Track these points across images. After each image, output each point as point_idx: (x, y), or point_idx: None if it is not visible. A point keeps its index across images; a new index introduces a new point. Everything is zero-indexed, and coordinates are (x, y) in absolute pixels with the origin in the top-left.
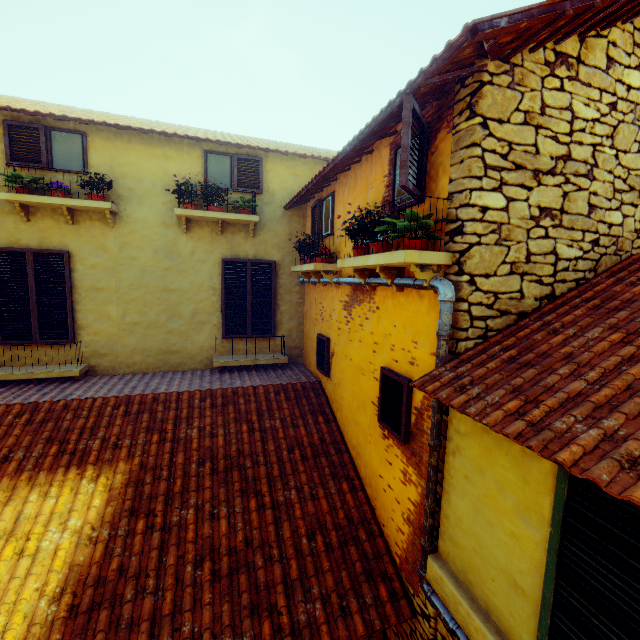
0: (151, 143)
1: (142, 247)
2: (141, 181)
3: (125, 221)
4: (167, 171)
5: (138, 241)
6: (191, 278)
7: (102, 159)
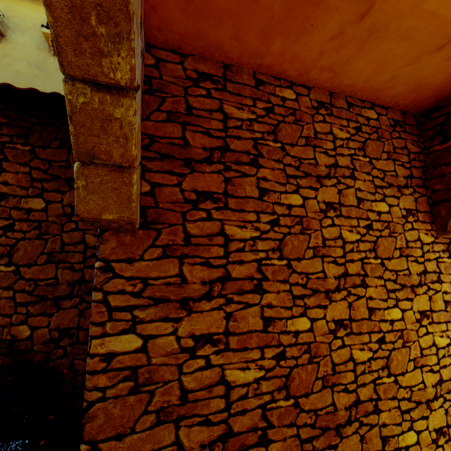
0: (37, 3)
1: (19, 59)
2: (26, 22)
3: (9, 42)
4: (46, 20)
5: (17, 55)
6: (54, 85)
7: (0, 5)
